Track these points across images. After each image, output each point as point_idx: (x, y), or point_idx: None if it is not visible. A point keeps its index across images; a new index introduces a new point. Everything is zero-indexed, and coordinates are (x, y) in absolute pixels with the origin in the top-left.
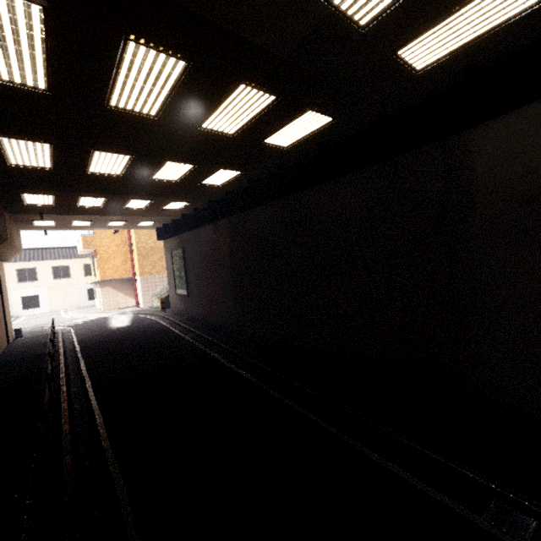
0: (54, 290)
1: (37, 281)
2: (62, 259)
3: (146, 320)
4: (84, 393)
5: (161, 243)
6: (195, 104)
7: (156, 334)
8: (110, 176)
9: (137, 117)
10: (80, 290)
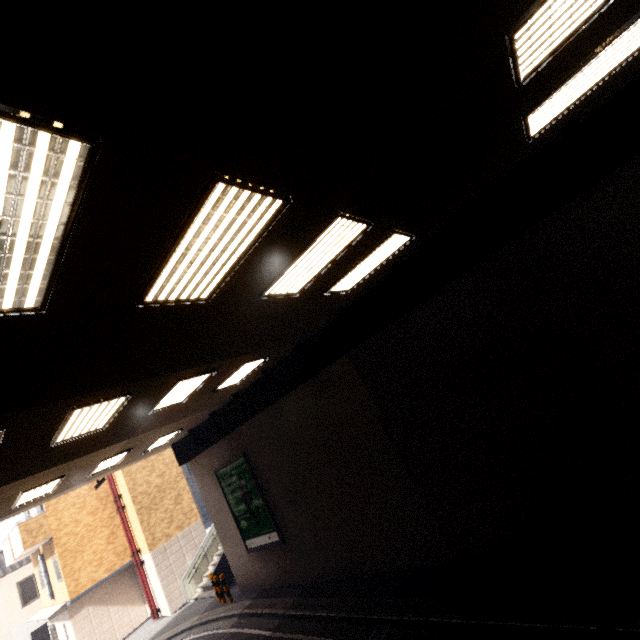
0: None
1: None
2: None
3: None
4: None
5: (171, 470)
6: None
7: None
8: (181, 309)
9: None
10: None
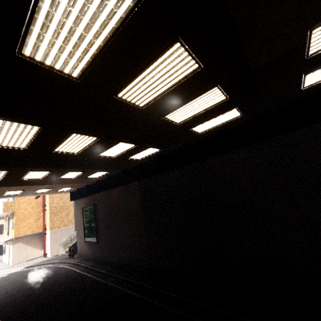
0: None
1: None
2: None
3: (59, 269)
4: None
5: (69, 202)
6: (174, 100)
7: (76, 283)
8: (68, 154)
9: (127, 107)
10: None
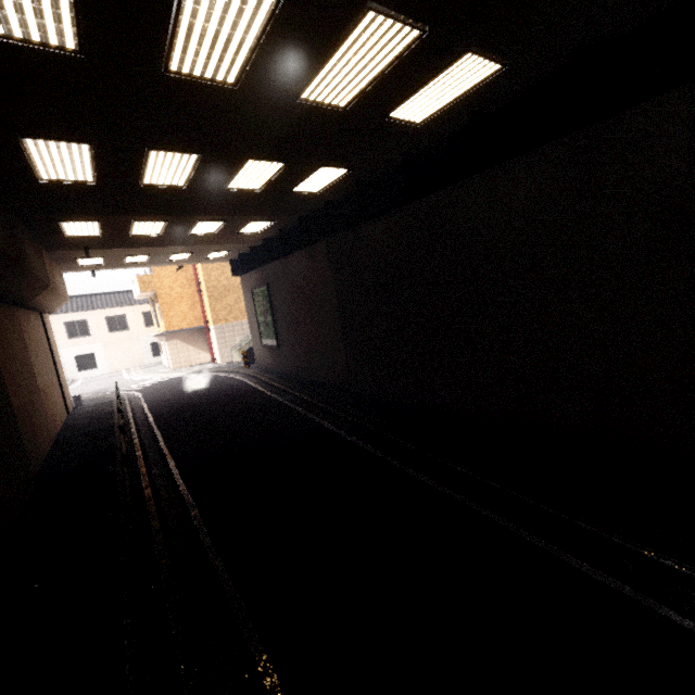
0: (111, 346)
1: (90, 336)
2: (116, 308)
3: (228, 380)
4: (169, 476)
5: (236, 279)
6: (294, 57)
7: (244, 397)
8: (170, 188)
9: (208, 88)
10: (142, 345)
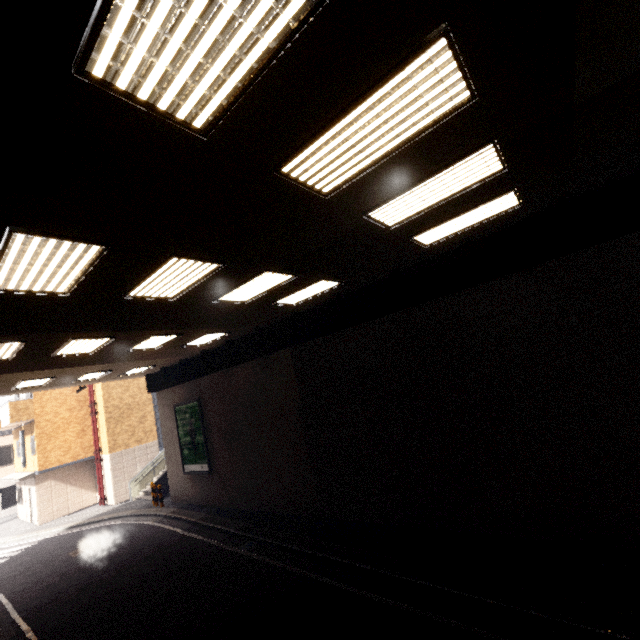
0: None
1: None
2: None
3: (138, 530)
4: None
5: (143, 395)
6: (395, 176)
7: (180, 556)
8: (153, 300)
9: (296, 195)
10: None
